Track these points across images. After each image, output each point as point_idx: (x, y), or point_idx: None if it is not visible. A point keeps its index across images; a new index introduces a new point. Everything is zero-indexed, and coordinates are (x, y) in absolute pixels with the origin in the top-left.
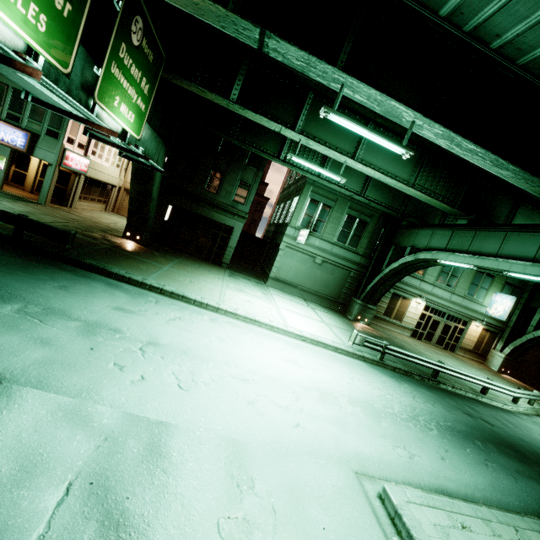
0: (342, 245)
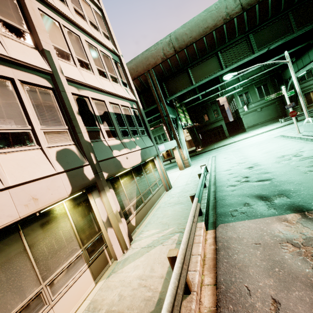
0: (263, 98)
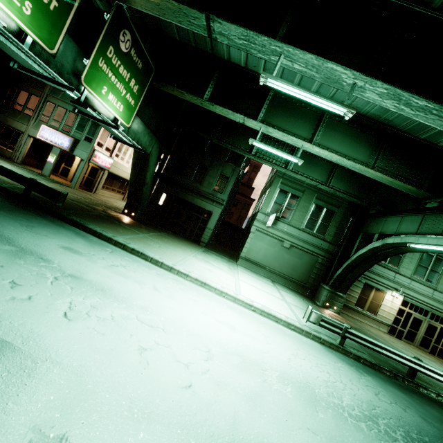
0: (310, 231)
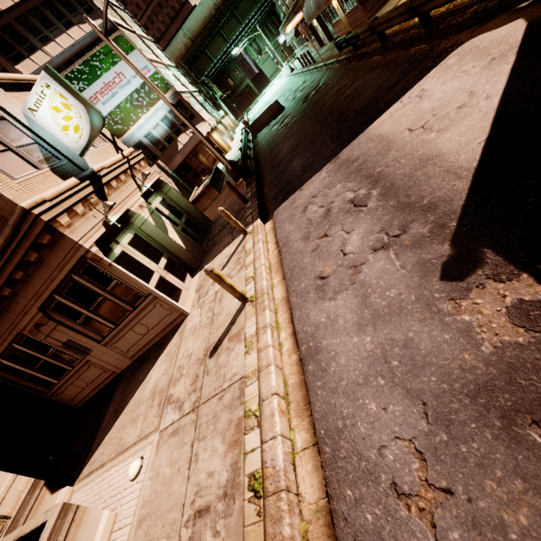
0: (271, 40)
